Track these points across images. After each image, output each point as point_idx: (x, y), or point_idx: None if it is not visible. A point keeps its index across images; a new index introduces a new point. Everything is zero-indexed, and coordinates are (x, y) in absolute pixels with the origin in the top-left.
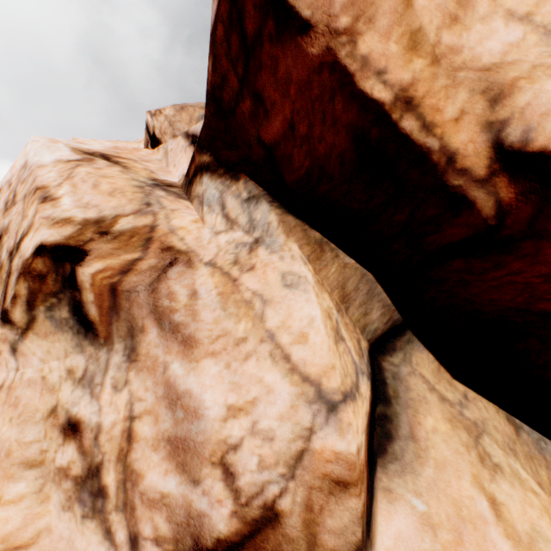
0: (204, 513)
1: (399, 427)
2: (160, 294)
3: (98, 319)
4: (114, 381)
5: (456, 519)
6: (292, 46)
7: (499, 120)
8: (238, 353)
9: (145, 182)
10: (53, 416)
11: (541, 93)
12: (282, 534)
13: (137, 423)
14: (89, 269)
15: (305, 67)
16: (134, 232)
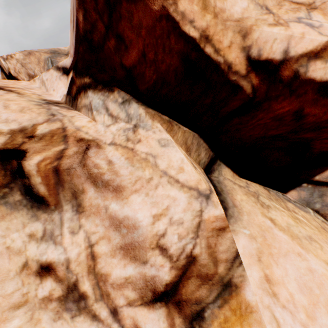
0: (154, 276)
1: (228, 203)
2: (89, 167)
3: (47, 194)
4: (70, 229)
5: (261, 232)
6: (142, 4)
7: (247, 46)
8: (150, 186)
9: (40, 102)
10: (26, 269)
11: (262, 32)
12: (199, 265)
13: (96, 247)
14: (32, 161)
15: (151, 18)
16: (53, 133)
